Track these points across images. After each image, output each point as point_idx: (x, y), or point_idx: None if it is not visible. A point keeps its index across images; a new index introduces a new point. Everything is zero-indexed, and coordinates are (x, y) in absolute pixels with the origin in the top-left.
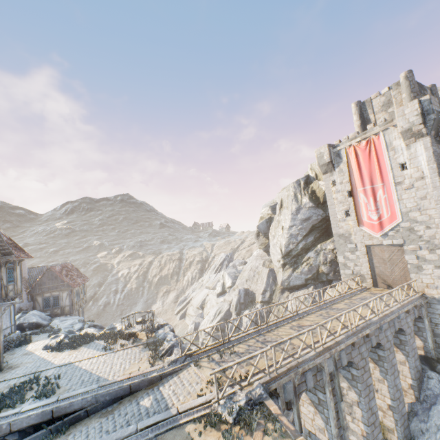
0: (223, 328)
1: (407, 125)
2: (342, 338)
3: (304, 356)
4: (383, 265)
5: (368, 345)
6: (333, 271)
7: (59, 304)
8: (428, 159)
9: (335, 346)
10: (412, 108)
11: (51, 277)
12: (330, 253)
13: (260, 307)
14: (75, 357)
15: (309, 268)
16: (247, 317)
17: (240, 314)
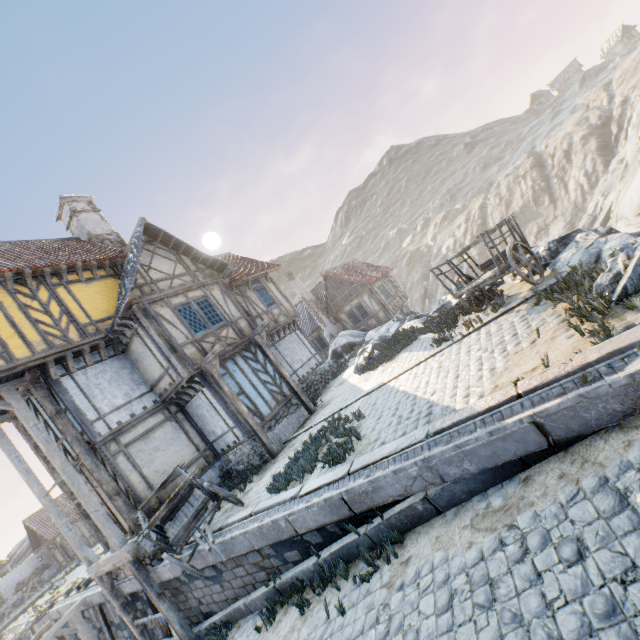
0: None
1: None
2: None
3: None
4: None
5: None
6: None
7: (368, 314)
8: None
9: None
10: None
11: (336, 285)
12: None
13: None
14: (389, 374)
15: None
16: None
17: None
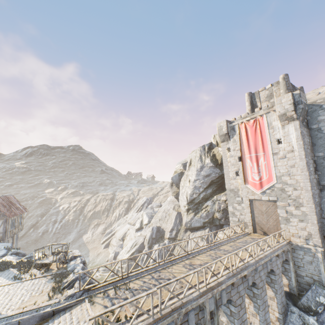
0: (137, 258)
1: (283, 111)
2: (224, 279)
3: (189, 296)
4: (261, 216)
5: (245, 284)
6: (224, 218)
7: None
8: (297, 137)
9: (217, 286)
10: (287, 99)
11: None
12: (223, 203)
13: (167, 242)
14: None
15: (207, 214)
16: (147, 255)
17: (152, 247)
